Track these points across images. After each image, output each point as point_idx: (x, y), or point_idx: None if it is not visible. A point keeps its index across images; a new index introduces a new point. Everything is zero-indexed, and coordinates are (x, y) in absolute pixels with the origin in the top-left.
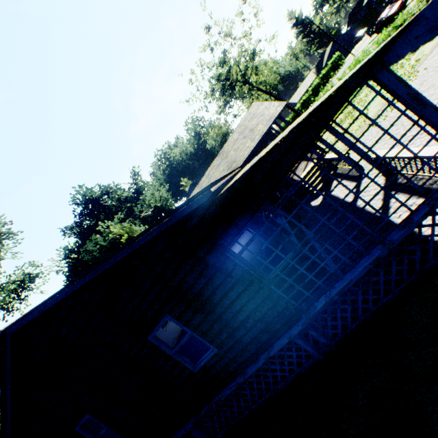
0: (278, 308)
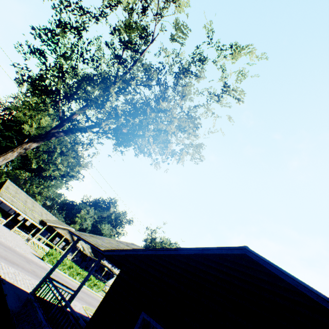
0: None
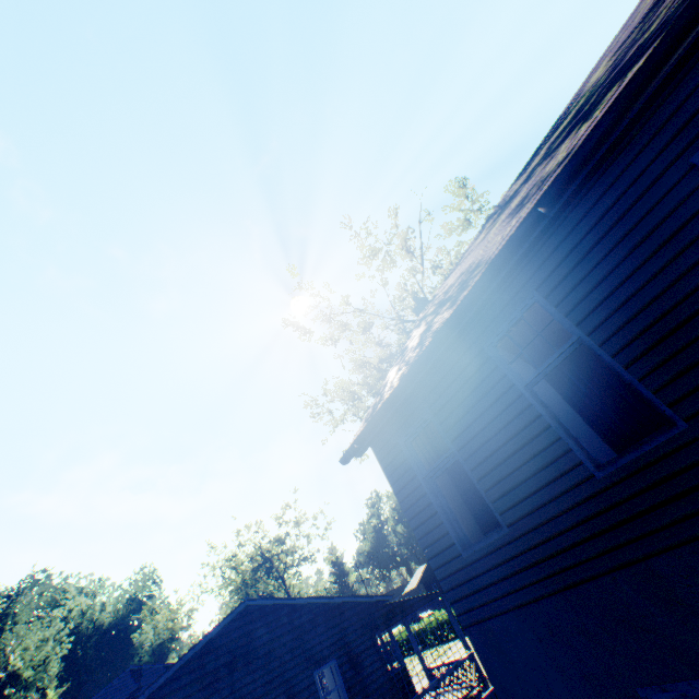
0: (394, 690)
